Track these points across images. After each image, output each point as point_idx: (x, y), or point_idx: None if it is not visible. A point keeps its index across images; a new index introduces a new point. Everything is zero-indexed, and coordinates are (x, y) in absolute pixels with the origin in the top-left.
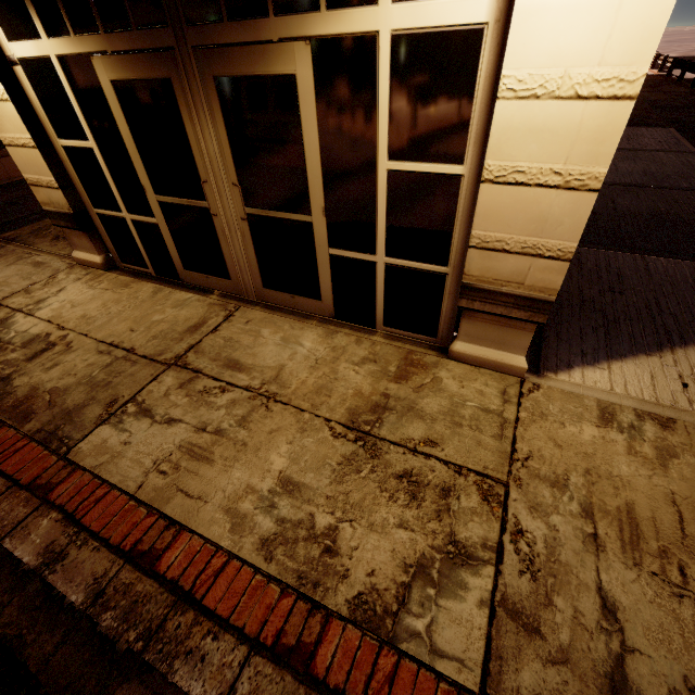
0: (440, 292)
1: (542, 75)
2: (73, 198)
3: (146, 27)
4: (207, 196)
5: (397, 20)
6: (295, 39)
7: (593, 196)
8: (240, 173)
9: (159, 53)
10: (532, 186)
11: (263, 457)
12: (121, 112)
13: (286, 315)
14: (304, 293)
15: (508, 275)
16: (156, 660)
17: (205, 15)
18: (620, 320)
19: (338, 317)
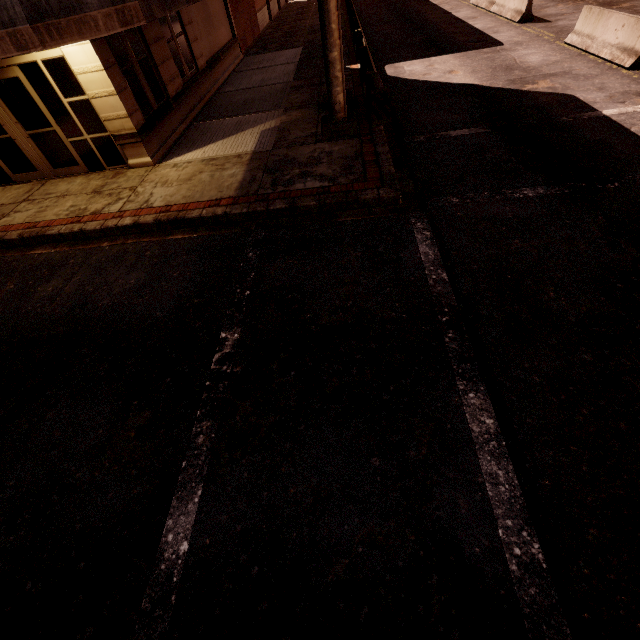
0: (114, 144)
1: (82, 68)
2: None
3: None
4: (8, 131)
5: (40, 57)
6: (12, 66)
7: (117, 96)
8: (17, 117)
9: None
10: (103, 97)
11: (64, 205)
12: None
13: (69, 177)
14: (72, 164)
15: (120, 127)
16: (42, 234)
17: None
18: (198, 142)
19: (91, 171)
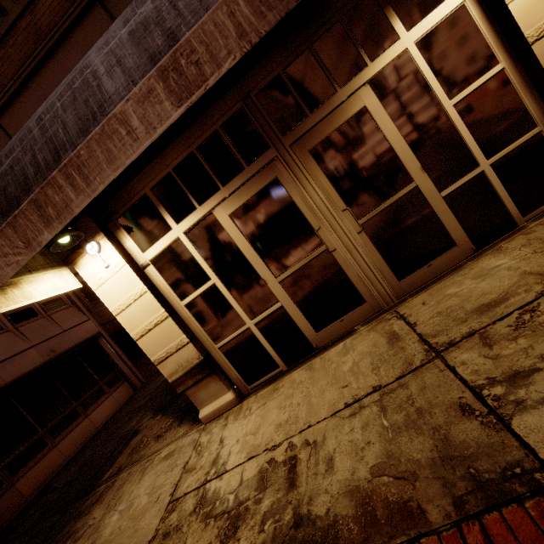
0: None
1: None
2: (198, 346)
3: (254, 160)
4: (323, 239)
5: (414, 36)
6: (358, 89)
7: None
8: (345, 198)
9: (265, 168)
10: None
11: None
12: (238, 232)
13: (439, 281)
14: (438, 252)
15: None
16: None
17: (295, 122)
18: None
19: (479, 247)
